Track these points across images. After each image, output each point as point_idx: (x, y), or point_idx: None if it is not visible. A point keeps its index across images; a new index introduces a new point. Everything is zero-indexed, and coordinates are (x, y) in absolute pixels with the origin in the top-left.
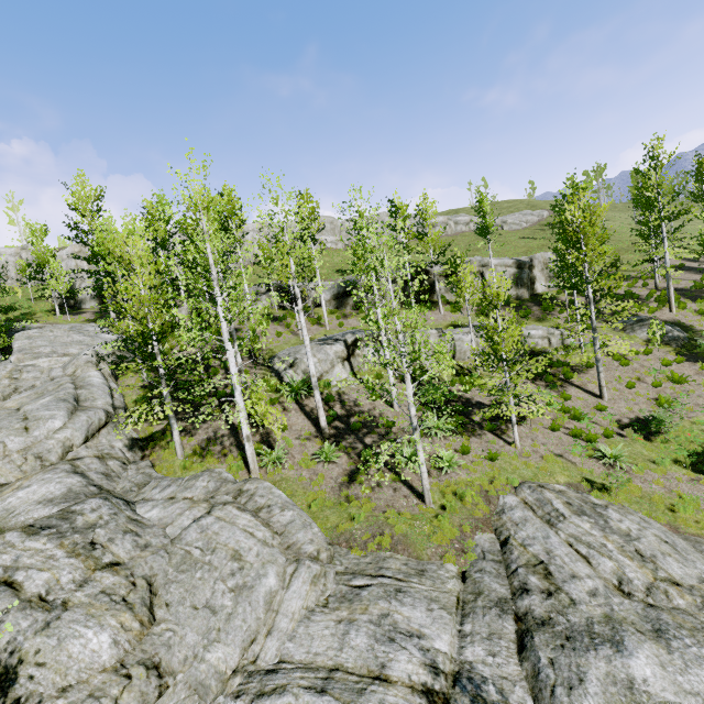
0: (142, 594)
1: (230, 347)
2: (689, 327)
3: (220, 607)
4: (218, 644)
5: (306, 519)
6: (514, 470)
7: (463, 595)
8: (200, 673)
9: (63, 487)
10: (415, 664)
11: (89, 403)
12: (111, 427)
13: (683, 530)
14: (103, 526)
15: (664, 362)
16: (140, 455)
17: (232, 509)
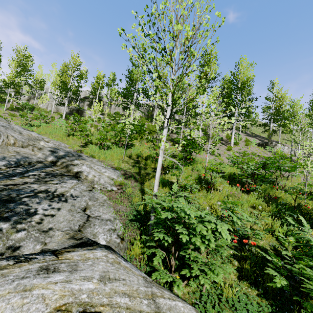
0: None
1: None
2: None
3: None
4: None
5: None
6: None
7: None
8: None
9: None
10: None
11: None
12: None
13: None
14: None
15: (99, 122)
16: None
17: None
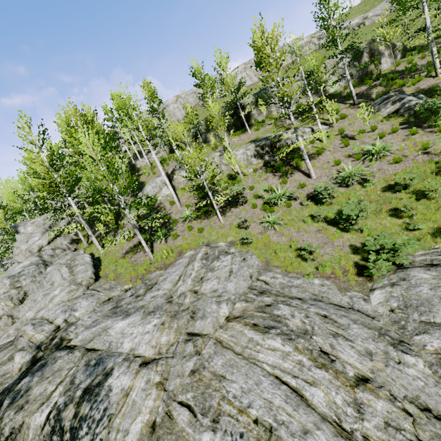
0: (19, 296)
1: (69, 197)
2: (440, 89)
3: (37, 300)
4: (30, 311)
5: (87, 269)
6: (208, 236)
7: (117, 297)
8: (24, 319)
9: (30, 262)
10: (62, 319)
11: (56, 227)
12: (62, 236)
13: (271, 264)
14: (26, 275)
15: (379, 135)
16: (76, 246)
17: (64, 267)
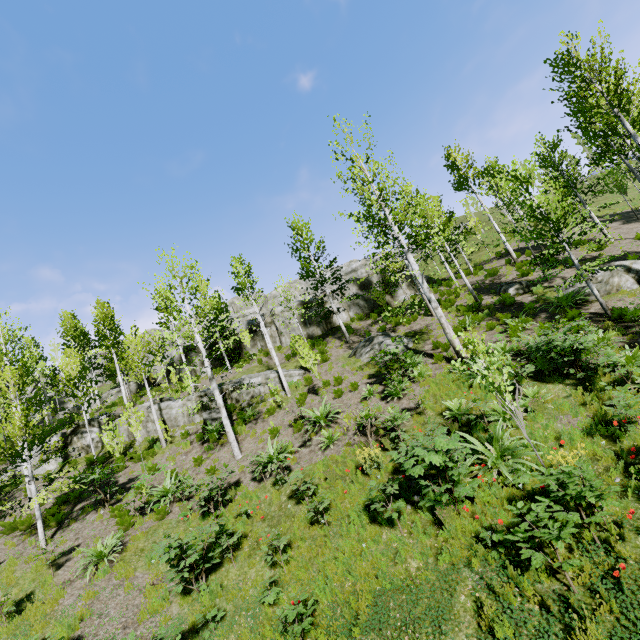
0: None
1: None
2: (427, 333)
3: None
4: None
5: None
6: None
7: None
8: None
9: None
10: None
11: None
12: None
13: None
14: None
15: (337, 392)
16: None
17: None
